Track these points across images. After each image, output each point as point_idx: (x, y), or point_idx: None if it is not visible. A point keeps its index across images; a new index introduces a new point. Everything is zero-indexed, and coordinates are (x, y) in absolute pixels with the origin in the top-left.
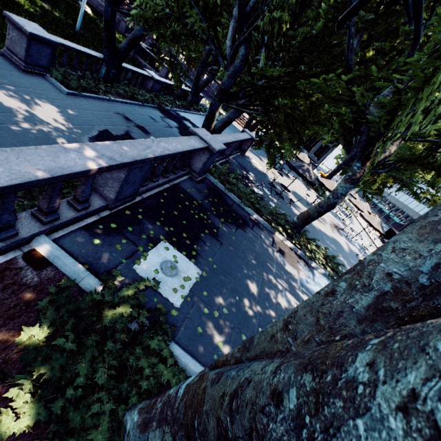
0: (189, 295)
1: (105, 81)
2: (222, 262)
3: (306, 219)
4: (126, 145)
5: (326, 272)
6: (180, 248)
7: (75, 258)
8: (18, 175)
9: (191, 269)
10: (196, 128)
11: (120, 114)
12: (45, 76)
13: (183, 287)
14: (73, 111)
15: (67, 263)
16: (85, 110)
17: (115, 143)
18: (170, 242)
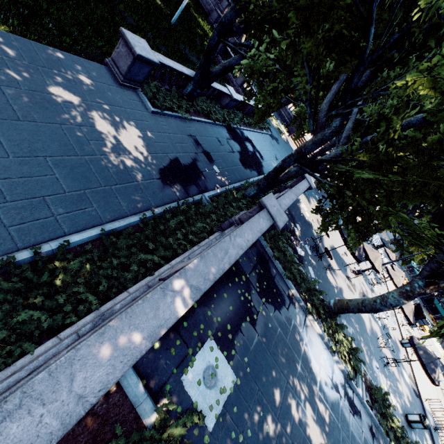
0: (221, 412)
1: (187, 98)
2: (255, 363)
3: (343, 309)
4: (209, 258)
5: (345, 369)
6: (222, 346)
7: (137, 370)
8: (128, 356)
9: (228, 376)
10: (266, 197)
11: (192, 136)
12: (136, 90)
13: (218, 403)
14: (153, 135)
15: (131, 384)
16: (163, 133)
17: (201, 259)
18: (215, 338)
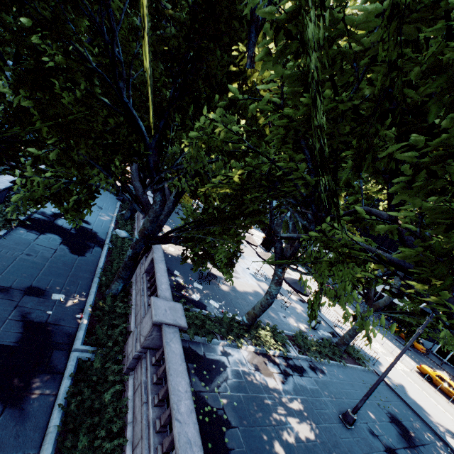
0: None
1: None
2: None
3: (255, 319)
4: None
5: (280, 351)
6: None
7: None
8: None
9: None
10: (155, 311)
11: None
12: None
13: None
14: None
15: None
16: None
17: None
18: None
